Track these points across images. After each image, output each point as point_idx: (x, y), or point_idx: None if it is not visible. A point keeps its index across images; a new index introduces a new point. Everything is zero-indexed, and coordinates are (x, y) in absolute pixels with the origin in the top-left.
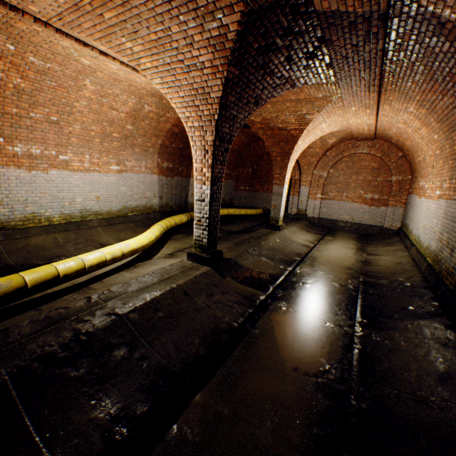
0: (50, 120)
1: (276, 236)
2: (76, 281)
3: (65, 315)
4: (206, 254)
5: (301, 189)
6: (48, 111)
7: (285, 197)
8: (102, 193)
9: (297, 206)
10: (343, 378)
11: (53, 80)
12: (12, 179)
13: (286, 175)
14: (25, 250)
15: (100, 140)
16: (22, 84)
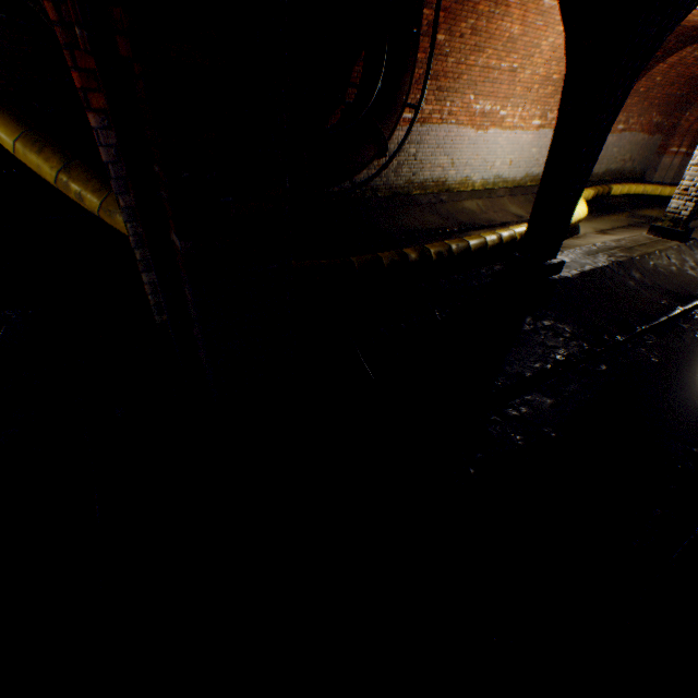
0: (511, 68)
1: None
2: None
3: (589, 252)
4: (678, 228)
5: None
6: (515, 58)
7: None
8: (515, 156)
9: None
10: None
11: (542, 20)
12: (465, 141)
13: None
14: (464, 213)
15: (538, 86)
16: (515, 32)
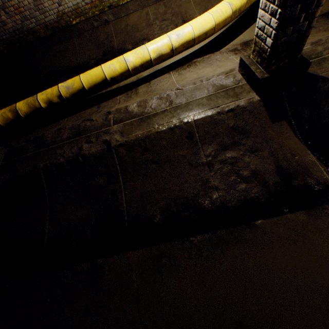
0: None
1: None
2: (140, 76)
3: (86, 130)
4: (264, 70)
5: None
6: None
7: None
8: None
9: None
10: None
11: None
12: None
13: None
14: (125, 32)
15: None
16: None
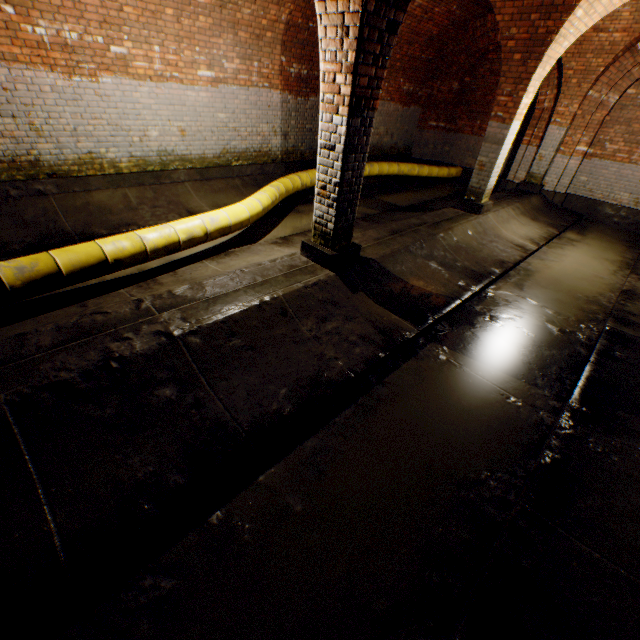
0: None
1: (469, 225)
2: (145, 267)
3: (101, 326)
4: (331, 249)
5: (547, 131)
6: None
7: (508, 147)
8: (188, 123)
9: (528, 168)
10: (506, 501)
11: None
12: (46, 92)
13: (522, 99)
14: (86, 211)
15: (175, 11)
16: None
